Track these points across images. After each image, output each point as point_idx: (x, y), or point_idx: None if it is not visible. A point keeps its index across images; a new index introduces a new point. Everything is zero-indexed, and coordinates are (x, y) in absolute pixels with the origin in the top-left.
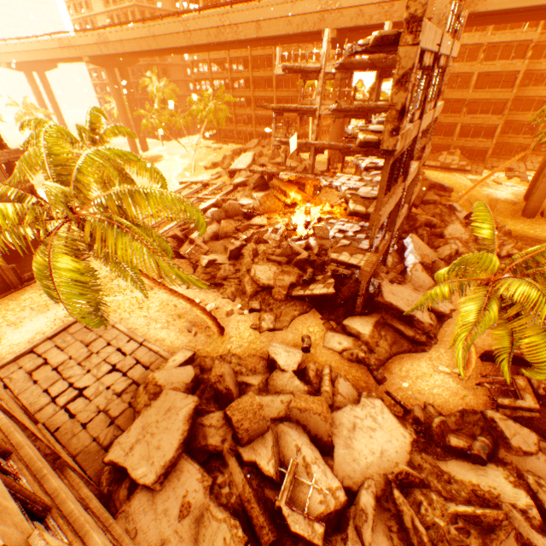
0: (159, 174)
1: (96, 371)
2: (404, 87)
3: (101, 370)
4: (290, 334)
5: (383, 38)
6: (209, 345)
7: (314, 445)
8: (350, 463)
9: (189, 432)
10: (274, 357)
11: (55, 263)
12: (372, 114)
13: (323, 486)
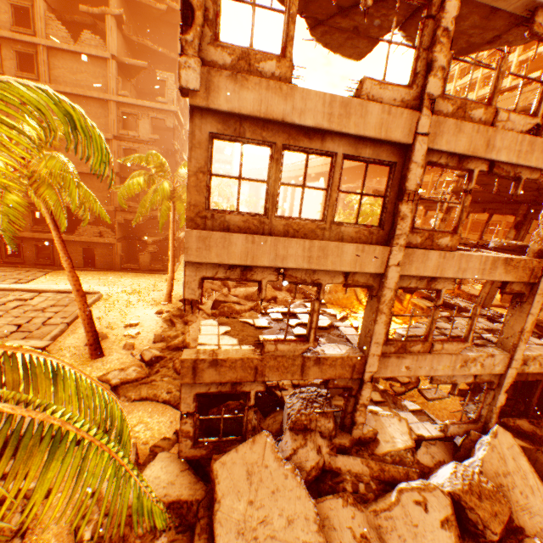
0: None
1: (18, 319)
2: None
3: (19, 320)
4: None
5: None
6: (73, 359)
7: None
8: None
9: None
10: None
11: None
12: (528, 206)
13: None
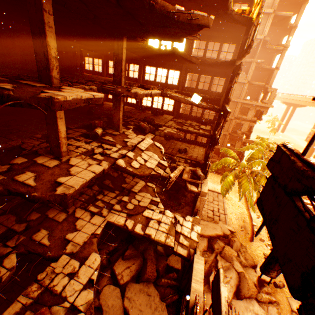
0: None
1: (209, 206)
2: None
3: (210, 208)
4: None
5: None
6: (241, 237)
7: (236, 287)
8: (240, 309)
9: (213, 237)
10: (257, 265)
11: (229, 176)
12: None
13: None
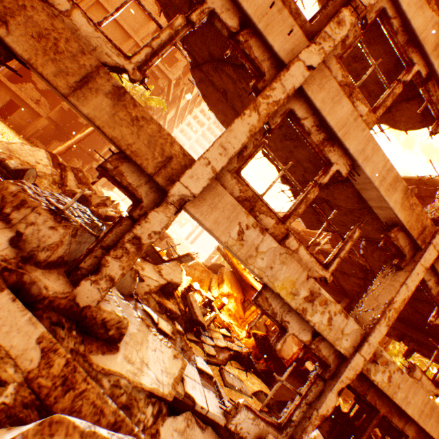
0: None
1: None
2: None
3: None
4: None
5: None
6: None
7: None
8: None
9: None
10: None
11: None
12: None
13: None
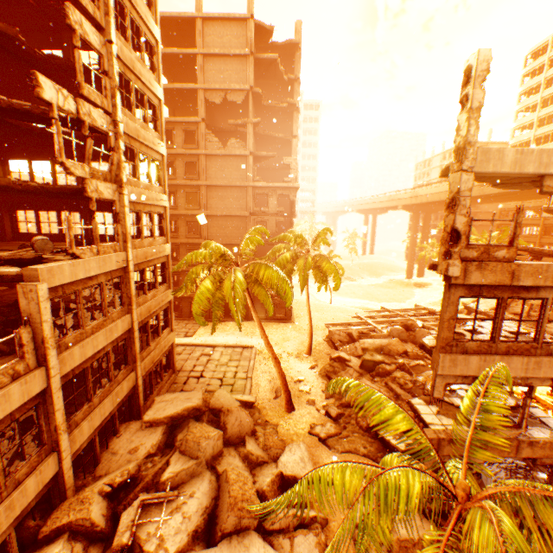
0: (337, 274)
1: (216, 373)
2: (453, 209)
3: (218, 374)
4: (331, 458)
5: (446, 169)
6: (273, 410)
7: (204, 515)
8: None
9: (181, 419)
10: (284, 450)
11: (203, 281)
12: None
13: (163, 530)
